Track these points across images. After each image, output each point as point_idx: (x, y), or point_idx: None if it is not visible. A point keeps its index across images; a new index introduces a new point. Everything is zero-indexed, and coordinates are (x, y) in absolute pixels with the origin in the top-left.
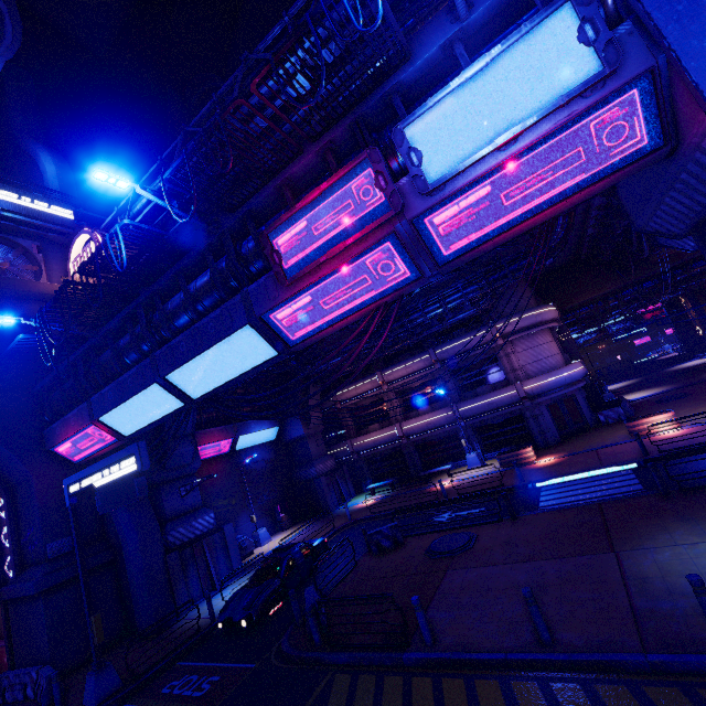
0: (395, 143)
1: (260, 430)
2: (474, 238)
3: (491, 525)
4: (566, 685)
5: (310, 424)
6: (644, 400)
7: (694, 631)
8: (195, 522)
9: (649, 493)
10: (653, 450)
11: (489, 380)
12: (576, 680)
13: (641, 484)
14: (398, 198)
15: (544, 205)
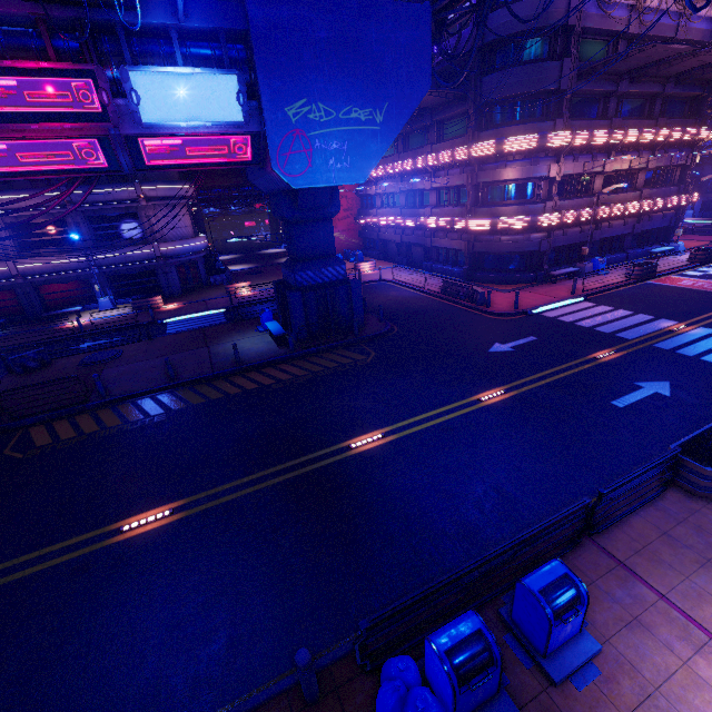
0: (121, 78)
1: None
2: (164, 163)
3: (133, 344)
4: (182, 390)
5: None
6: (240, 272)
7: (231, 364)
8: None
9: (228, 323)
10: (236, 302)
11: (128, 235)
12: (186, 387)
13: (226, 319)
14: (118, 117)
15: (207, 164)
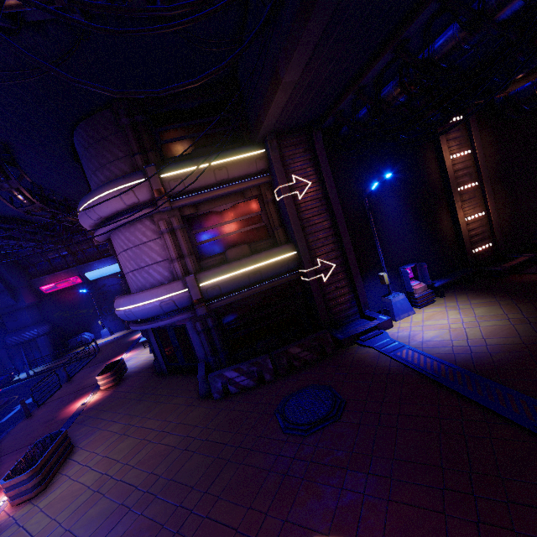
0: None
1: (104, 267)
2: None
3: None
4: None
5: None
6: (348, 362)
7: None
8: (24, 334)
9: None
10: None
11: None
12: None
13: None
14: None
15: None
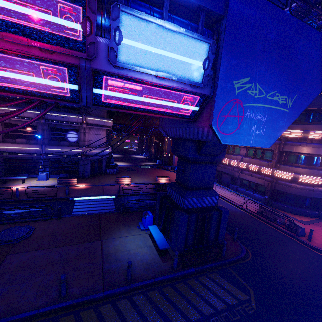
0: (111, 13)
1: None
2: (119, 103)
3: (45, 222)
4: (67, 317)
5: None
6: (122, 167)
7: (121, 277)
8: None
9: (117, 212)
10: (121, 191)
11: (70, 140)
12: (73, 313)
13: (115, 206)
14: (94, 50)
15: (153, 111)
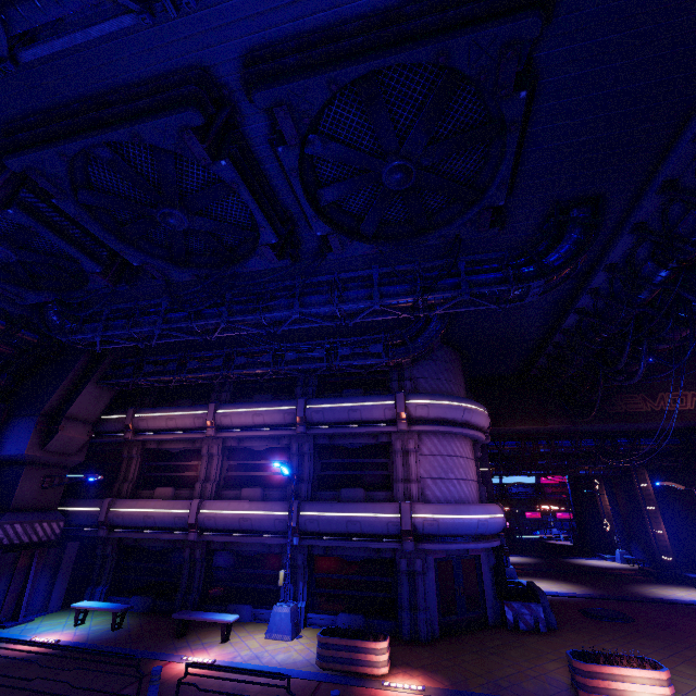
0: None
1: None
2: None
3: None
4: None
5: (51, 442)
6: (561, 601)
7: None
8: None
9: None
10: None
11: (366, 481)
12: None
13: None
14: None
15: None
